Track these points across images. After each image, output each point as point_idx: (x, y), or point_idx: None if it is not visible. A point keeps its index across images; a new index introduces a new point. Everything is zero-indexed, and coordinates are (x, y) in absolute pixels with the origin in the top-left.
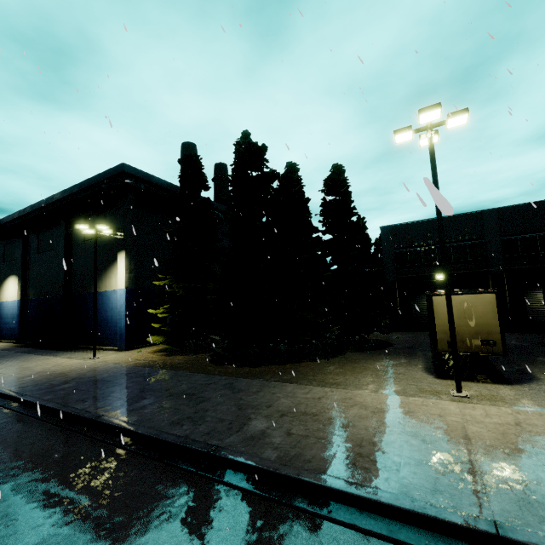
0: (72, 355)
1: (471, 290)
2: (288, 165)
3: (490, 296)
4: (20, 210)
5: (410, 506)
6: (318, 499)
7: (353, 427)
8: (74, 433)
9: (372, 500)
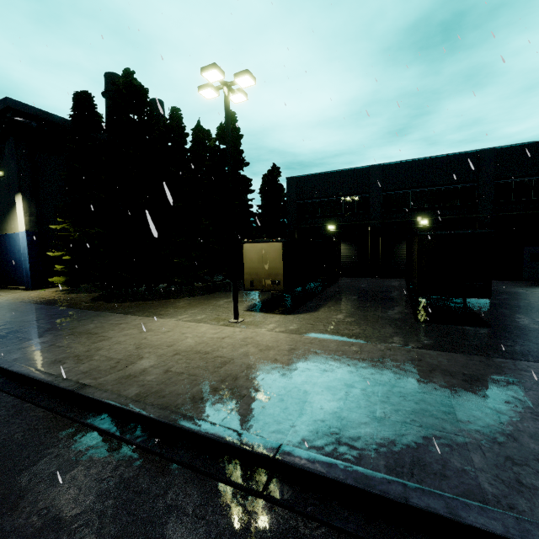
0: None
1: (268, 239)
2: (171, 110)
3: (279, 245)
4: None
5: (50, 380)
6: (10, 380)
7: (106, 341)
8: None
9: (33, 378)
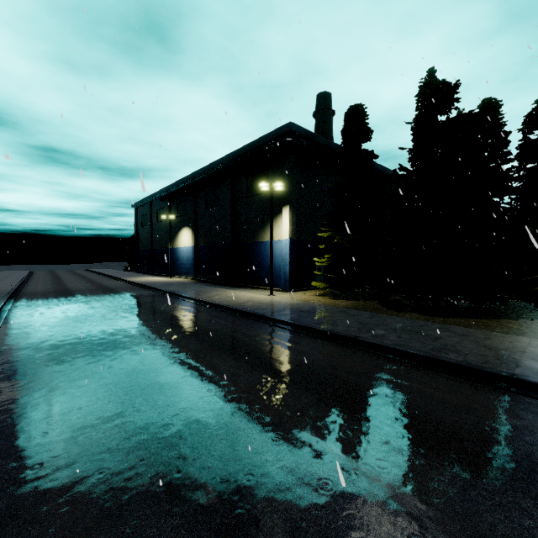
0: (249, 291)
1: None
2: (484, 102)
3: None
4: (191, 173)
5: None
6: None
7: None
8: (342, 345)
9: None
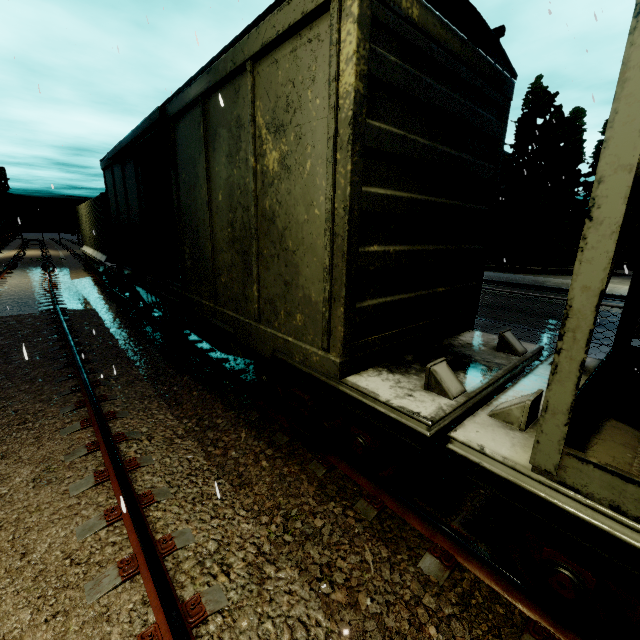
0: None
1: None
2: (574, 111)
3: None
4: None
5: None
6: None
7: None
8: None
9: (613, 295)
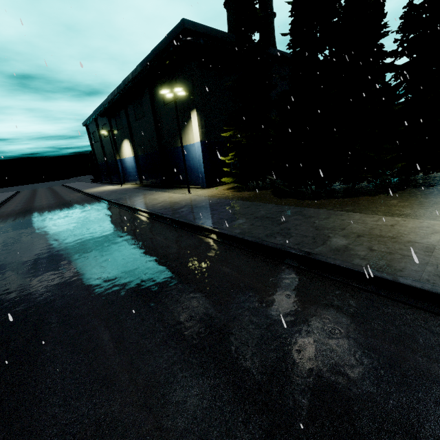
0: (175, 191)
1: None
2: None
3: None
4: (117, 87)
5: None
6: (415, 297)
7: None
8: (203, 237)
9: None
